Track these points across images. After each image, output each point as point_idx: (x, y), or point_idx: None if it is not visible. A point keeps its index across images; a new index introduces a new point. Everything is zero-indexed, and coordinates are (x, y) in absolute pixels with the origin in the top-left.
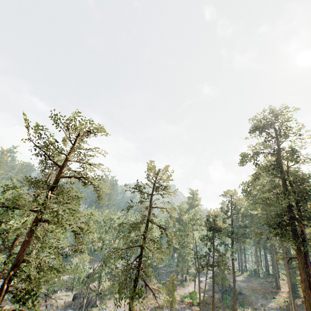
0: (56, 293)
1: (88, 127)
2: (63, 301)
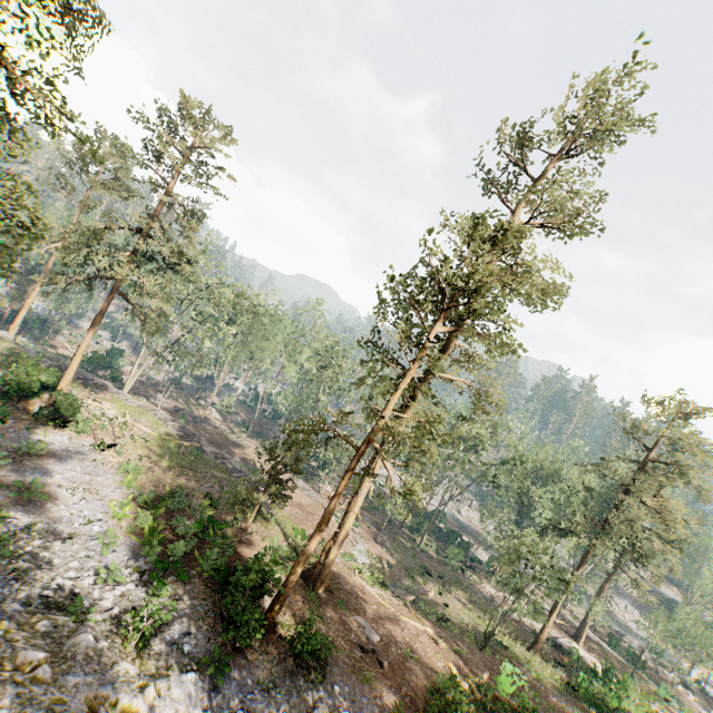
0: None
1: (676, 405)
2: None
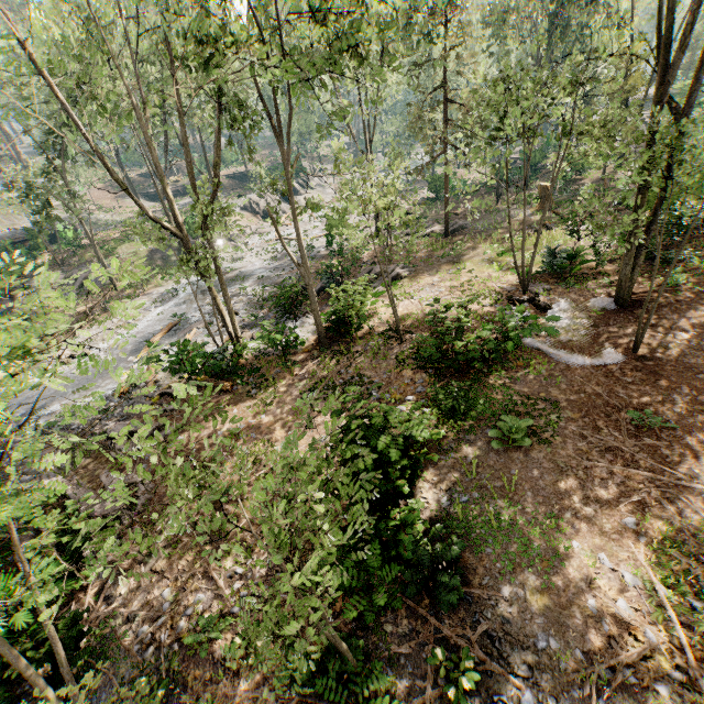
0: None
1: None
2: None
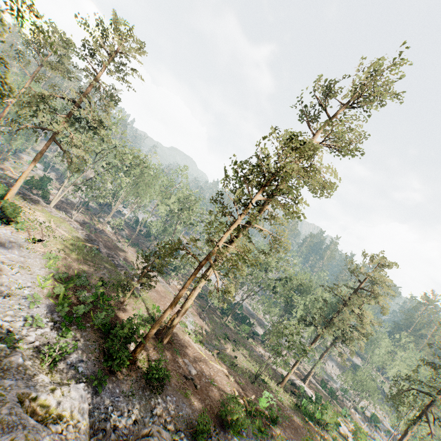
0: (379, 431)
1: (381, 261)
2: (382, 440)
